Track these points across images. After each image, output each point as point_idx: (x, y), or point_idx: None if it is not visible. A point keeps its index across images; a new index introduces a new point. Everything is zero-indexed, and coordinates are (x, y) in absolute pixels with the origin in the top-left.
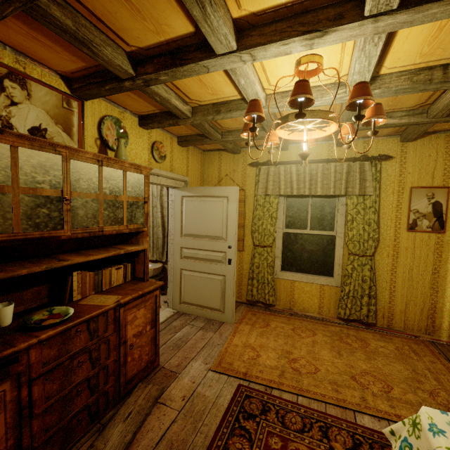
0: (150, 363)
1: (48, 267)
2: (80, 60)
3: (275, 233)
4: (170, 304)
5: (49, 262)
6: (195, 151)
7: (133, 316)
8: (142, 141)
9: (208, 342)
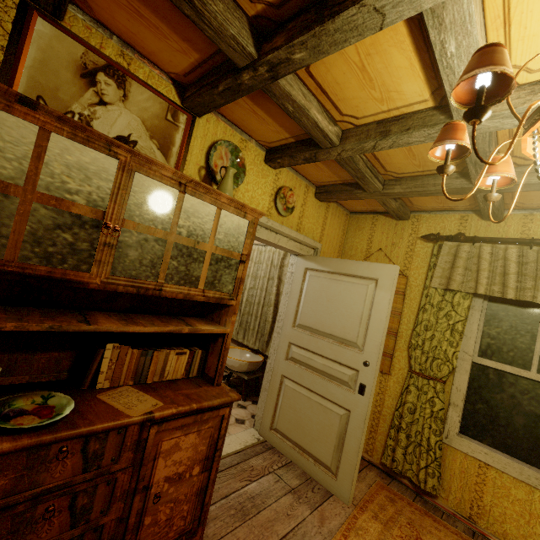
0: (185, 534)
1: (54, 327)
2: (192, 48)
3: (456, 359)
4: (257, 424)
5: (65, 320)
6: (337, 210)
7: (174, 443)
8: (264, 183)
9: (295, 529)
